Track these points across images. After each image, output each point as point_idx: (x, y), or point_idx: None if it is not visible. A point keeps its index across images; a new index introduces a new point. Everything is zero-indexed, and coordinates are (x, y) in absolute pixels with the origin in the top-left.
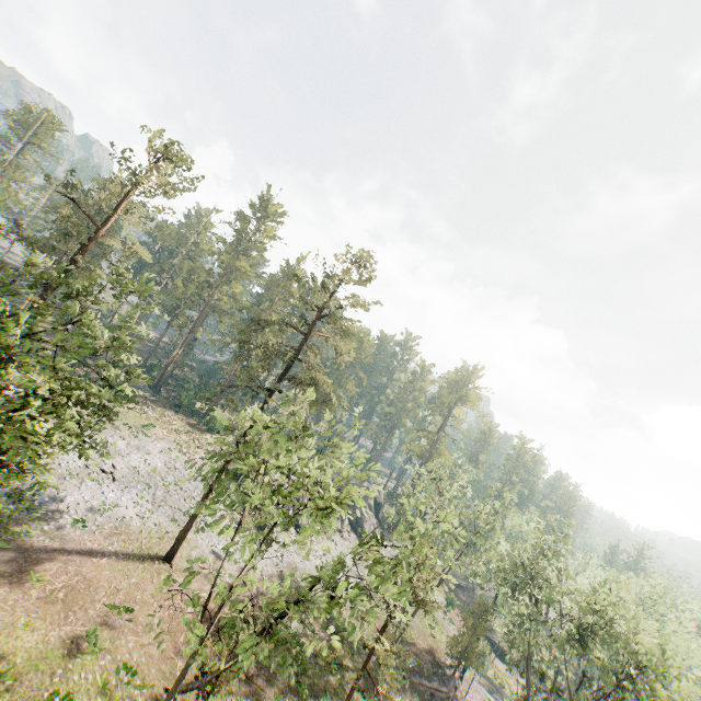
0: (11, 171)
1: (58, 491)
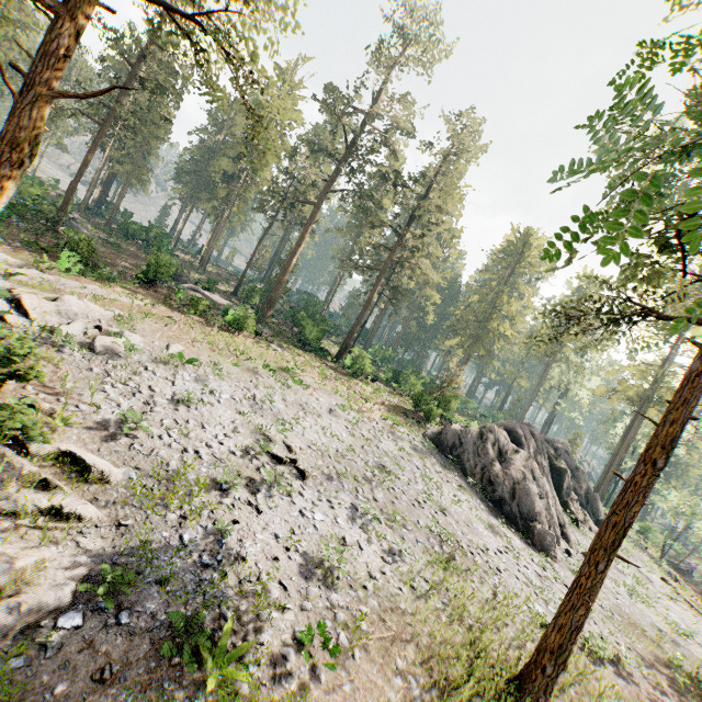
0: (12, 3)
1: (220, 528)
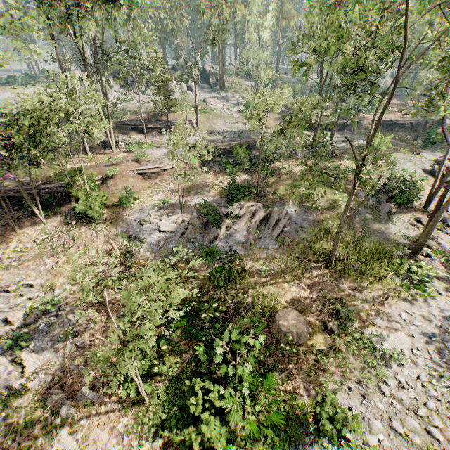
0: None
1: None
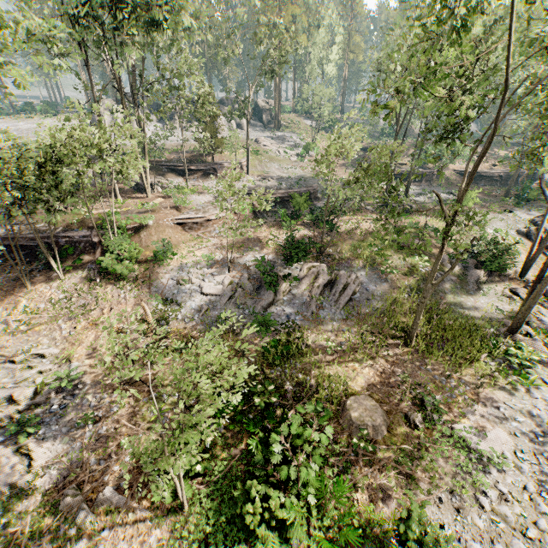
0: None
1: None
